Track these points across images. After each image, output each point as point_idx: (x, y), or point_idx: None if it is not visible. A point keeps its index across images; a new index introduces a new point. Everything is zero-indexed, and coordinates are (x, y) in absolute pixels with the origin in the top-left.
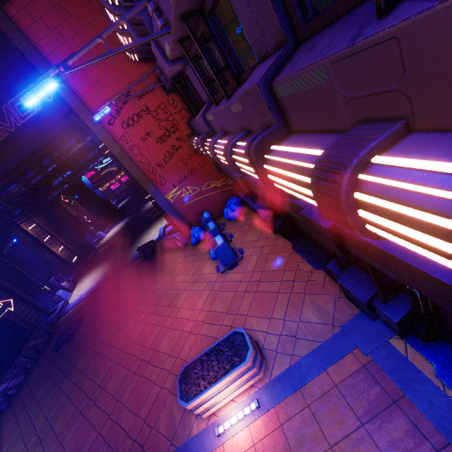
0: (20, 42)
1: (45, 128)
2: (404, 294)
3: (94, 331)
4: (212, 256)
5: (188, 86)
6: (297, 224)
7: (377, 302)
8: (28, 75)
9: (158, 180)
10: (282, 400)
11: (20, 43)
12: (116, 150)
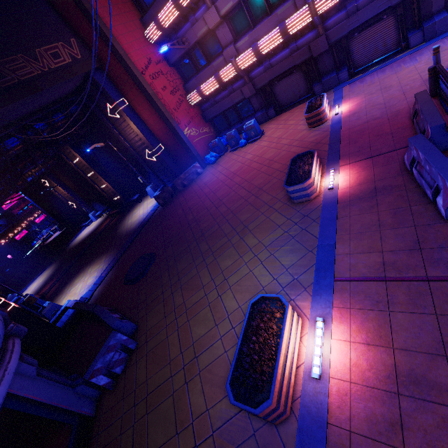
0: (85, 2)
1: (75, 76)
2: (342, 67)
3: (183, 227)
4: (244, 141)
5: (202, 49)
6: (281, 104)
7: (338, 73)
8: (59, 35)
9: (176, 120)
10: (342, 100)
11: (86, 3)
12: (151, 91)
